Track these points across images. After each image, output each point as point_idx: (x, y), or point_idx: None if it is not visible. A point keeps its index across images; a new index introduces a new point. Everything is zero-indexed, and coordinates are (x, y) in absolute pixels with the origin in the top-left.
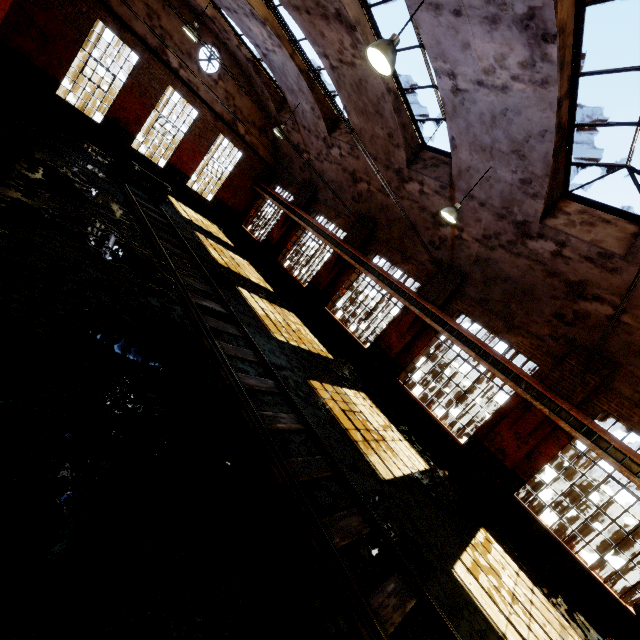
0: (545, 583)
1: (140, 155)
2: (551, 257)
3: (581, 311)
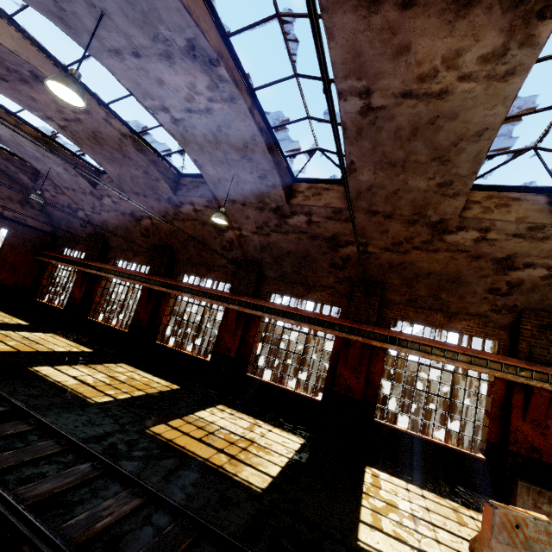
0: (428, 479)
1: None
2: (307, 226)
3: (344, 256)
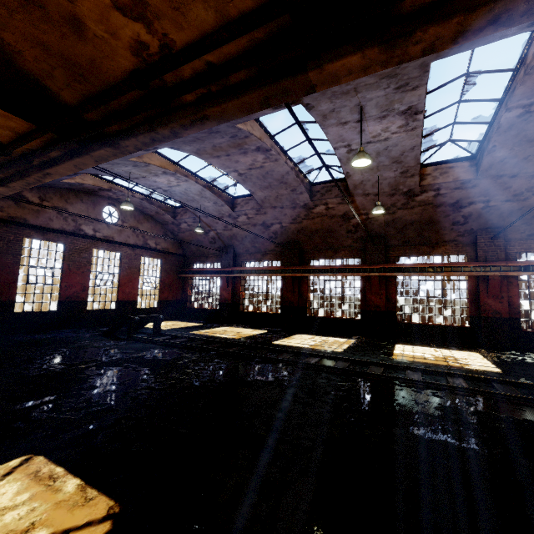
0: None
1: (96, 311)
2: (434, 198)
3: (466, 214)
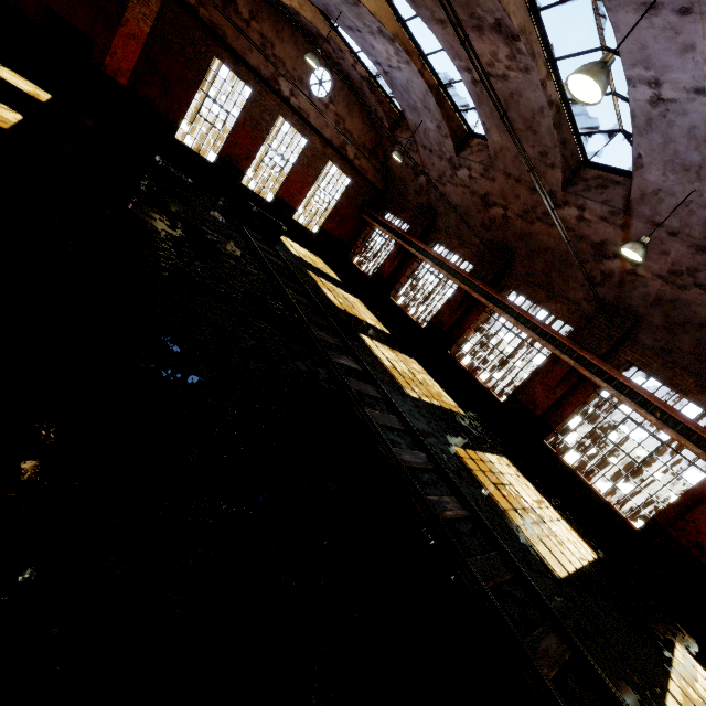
0: None
1: (249, 191)
2: None
3: None
